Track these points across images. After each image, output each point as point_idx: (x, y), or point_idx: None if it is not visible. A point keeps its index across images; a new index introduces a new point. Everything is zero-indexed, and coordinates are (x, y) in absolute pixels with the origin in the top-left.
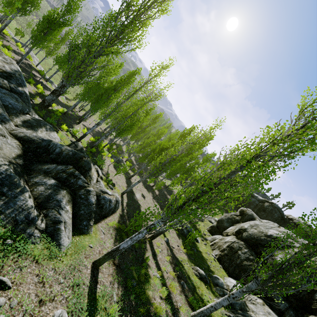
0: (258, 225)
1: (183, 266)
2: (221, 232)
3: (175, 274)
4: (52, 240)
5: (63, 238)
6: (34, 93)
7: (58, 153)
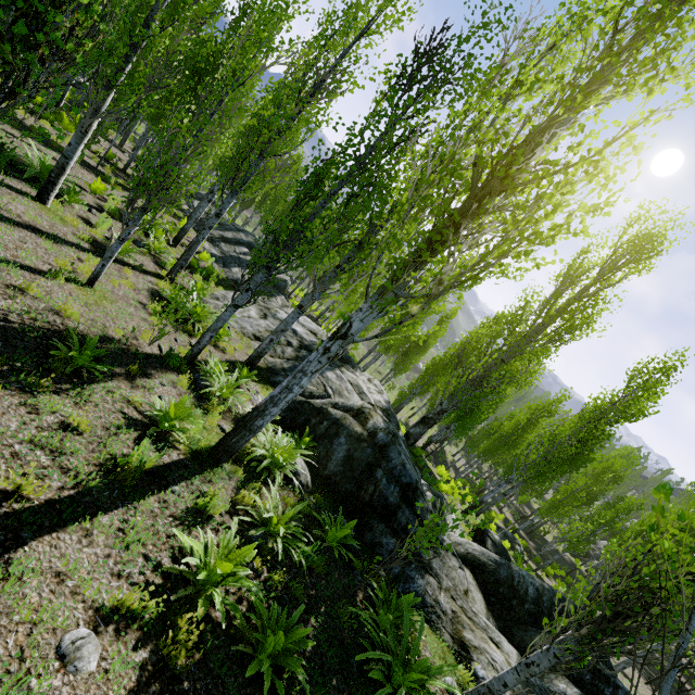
0: None
1: None
2: None
3: None
4: None
5: None
6: None
7: (534, 598)
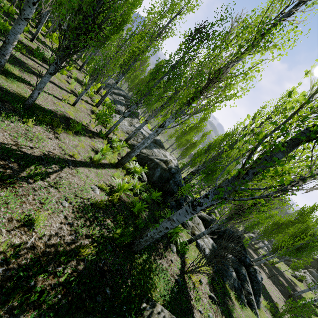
0: None
1: None
2: None
3: None
4: (251, 308)
5: (256, 309)
6: None
7: (223, 231)
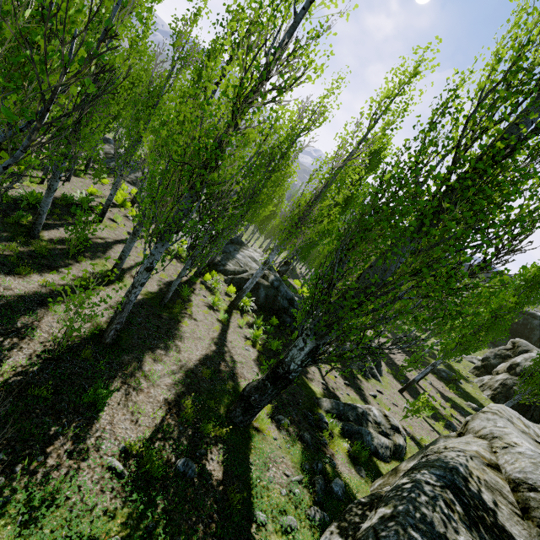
0: (534, 357)
1: (454, 402)
2: (489, 372)
3: (450, 405)
4: (375, 378)
5: (379, 377)
6: None
7: None
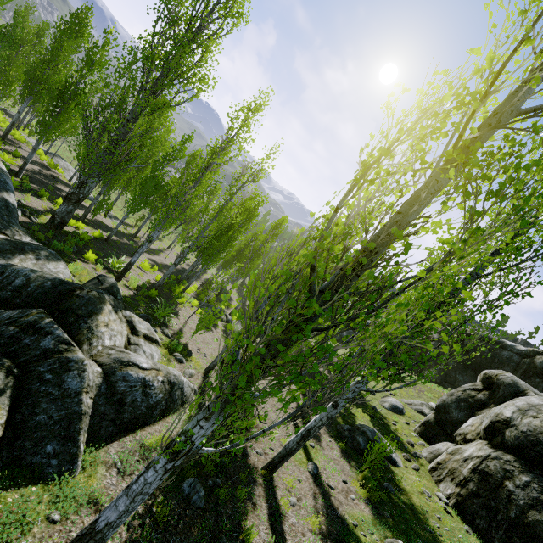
0: (540, 407)
1: None
2: (448, 433)
3: None
4: None
5: None
6: (43, 210)
7: (18, 286)
